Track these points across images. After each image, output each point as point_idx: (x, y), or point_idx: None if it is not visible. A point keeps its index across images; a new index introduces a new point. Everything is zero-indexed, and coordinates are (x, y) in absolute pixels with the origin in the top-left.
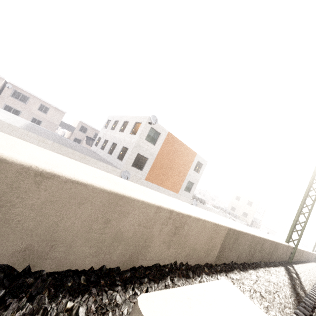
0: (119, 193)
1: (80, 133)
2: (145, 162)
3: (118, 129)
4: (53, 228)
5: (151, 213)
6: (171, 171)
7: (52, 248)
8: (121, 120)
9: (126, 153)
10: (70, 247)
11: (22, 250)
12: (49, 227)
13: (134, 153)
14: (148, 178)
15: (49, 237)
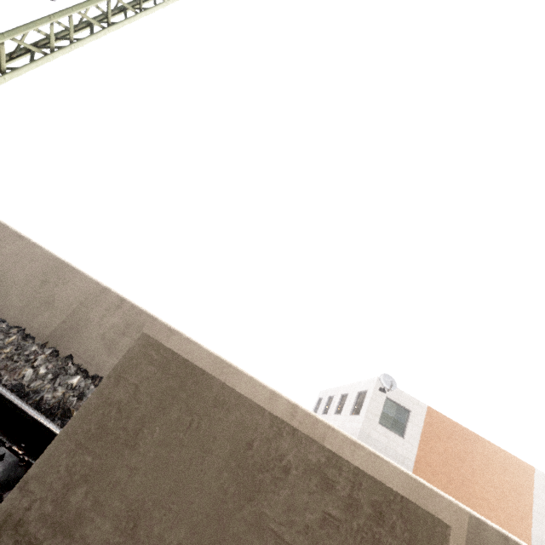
0: (226, 361)
1: None
2: None
3: (332, 410)
4: None
5: (263, 397)
6: None
7: None
8: (336, 394)
9: None
10: None
11: None
12: None
13: None
14: None
15: None
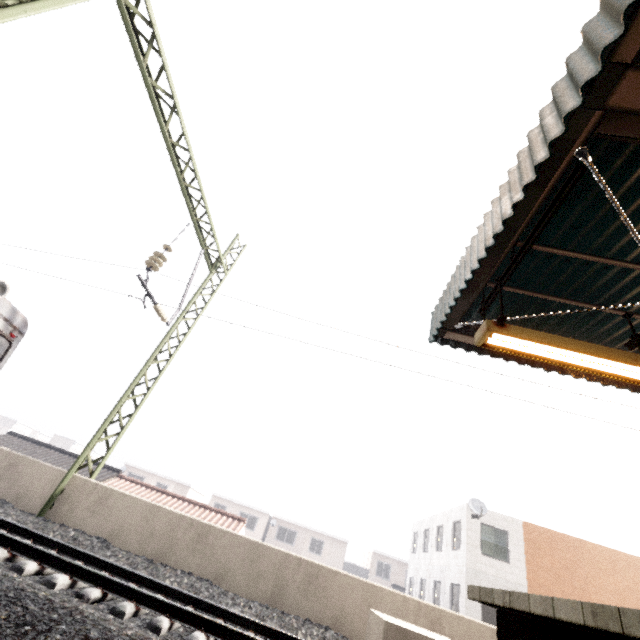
0: (371, 583)
1: (379, 579)
2: None
3: (432, 546)
4: (343, 605)
5: (399, 601)
6: None
7: (345, 619)
8: (431, 526)
9: (459, 598)
10: (353, 621)
11: (333, 617)
12: (341, 604)
13: None
14: None
15: (342, 611)
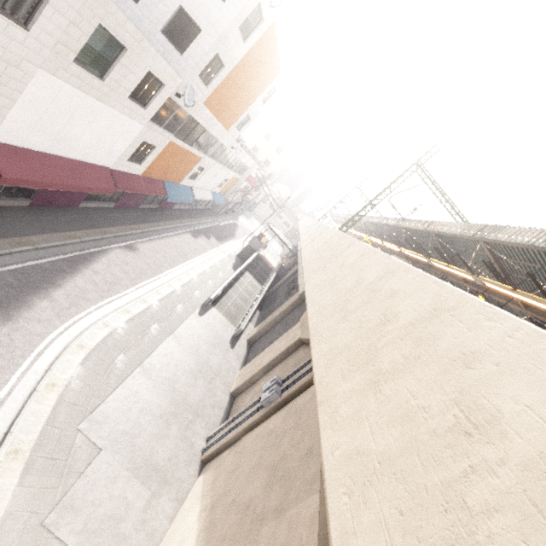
0: None
1: None
2: (217, 72)
3: None
4: None
5: None
6: (238, 95)
7: None
8: None
9: (194, 41)
10: None
11: None
12: None
13: (212, 52)
14: (208, 102)
15: None
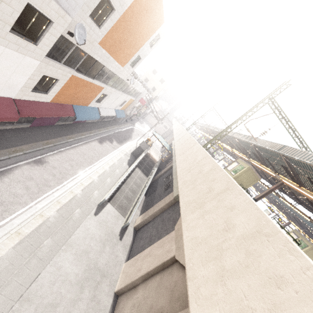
0: None
1: None
2: (109, 15)
3: None
4: None
5: None
6: (130, 39)
7: None
8: None
9: None
10: None
11: None
12: None
13: None
14: (103, 43)
15: None
